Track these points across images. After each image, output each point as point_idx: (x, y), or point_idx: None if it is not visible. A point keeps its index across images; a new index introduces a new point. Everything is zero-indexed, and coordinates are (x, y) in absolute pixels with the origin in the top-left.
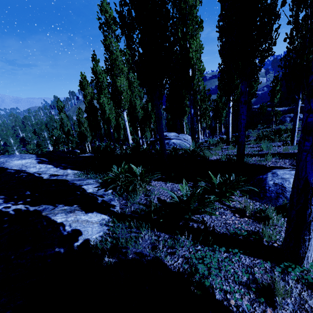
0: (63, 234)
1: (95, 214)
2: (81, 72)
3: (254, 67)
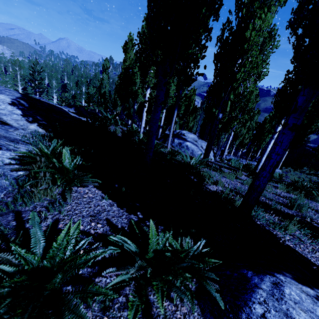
0: None
1: None
2: (130, 32)
3: None
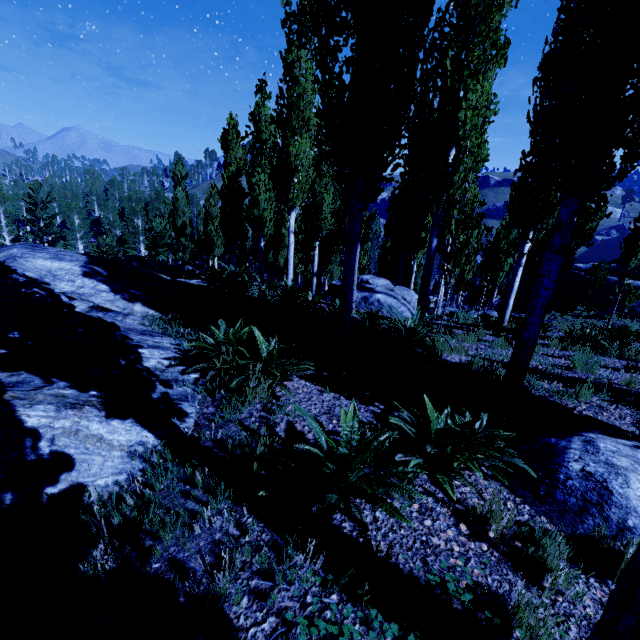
0: (25, 459)
1: (129, 425)
2: (230, 113)
3: (608, 167)
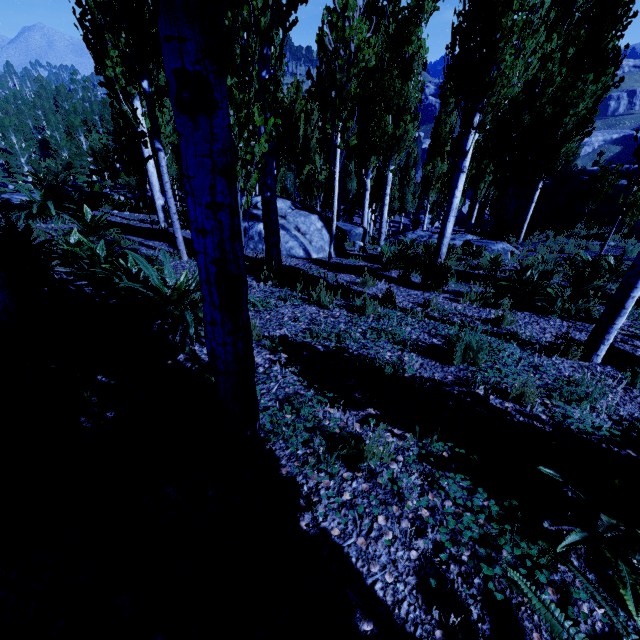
0: None
1: None
2: None
3: None
